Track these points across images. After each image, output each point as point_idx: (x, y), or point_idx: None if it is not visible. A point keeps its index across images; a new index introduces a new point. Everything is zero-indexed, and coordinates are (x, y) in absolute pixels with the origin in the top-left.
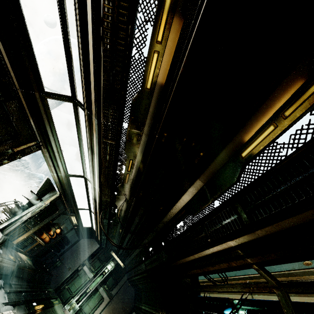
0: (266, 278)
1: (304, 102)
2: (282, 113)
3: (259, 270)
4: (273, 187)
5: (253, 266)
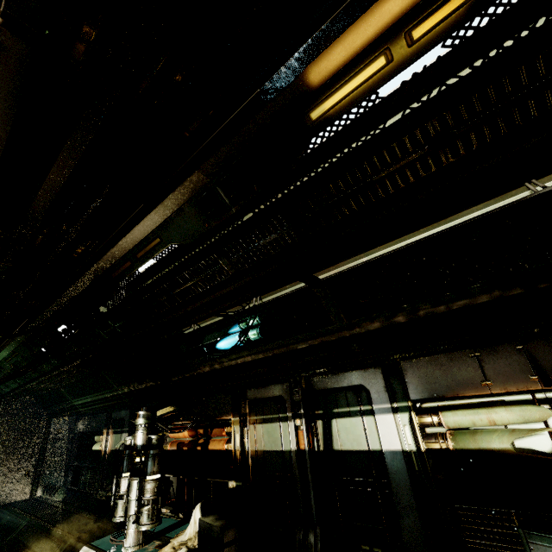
0: (308, 283)
1: (451, 17)
2: (409, 31)
3: (304, 279)
4: (362, 176)
5: (298, 278)
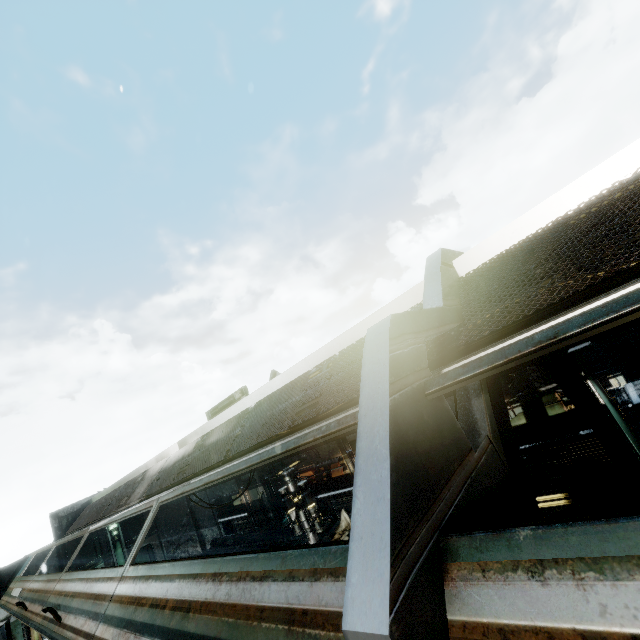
0: None
1: None
2: None
3: None
4: None
5: None
